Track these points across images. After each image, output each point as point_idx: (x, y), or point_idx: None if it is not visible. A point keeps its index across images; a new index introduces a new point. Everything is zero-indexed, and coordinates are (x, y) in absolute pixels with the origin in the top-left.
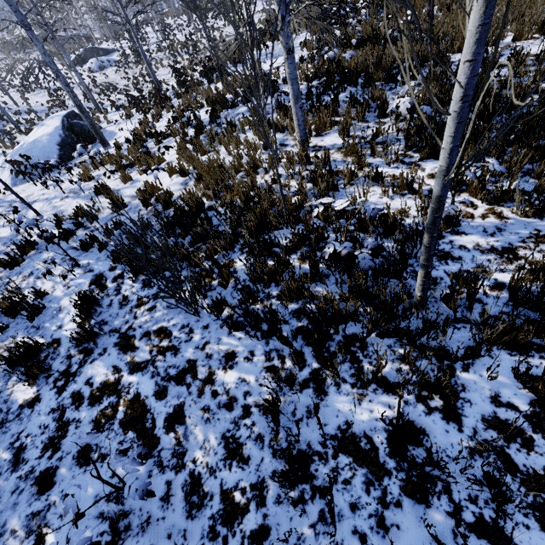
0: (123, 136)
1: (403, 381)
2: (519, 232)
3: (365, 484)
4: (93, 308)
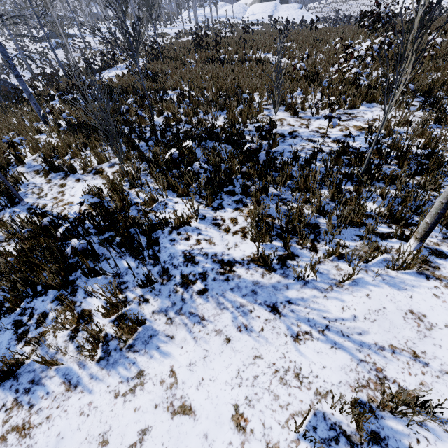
0: None
1: None
2: (36, 168)
3: None
4: None
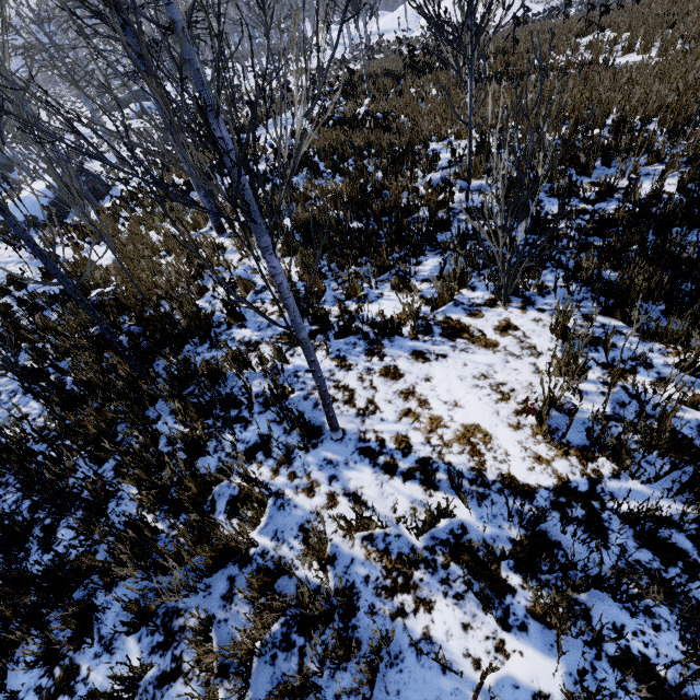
0: None
1: (63, 430)
2: (277, 330)
3: (13, 502)
4: None
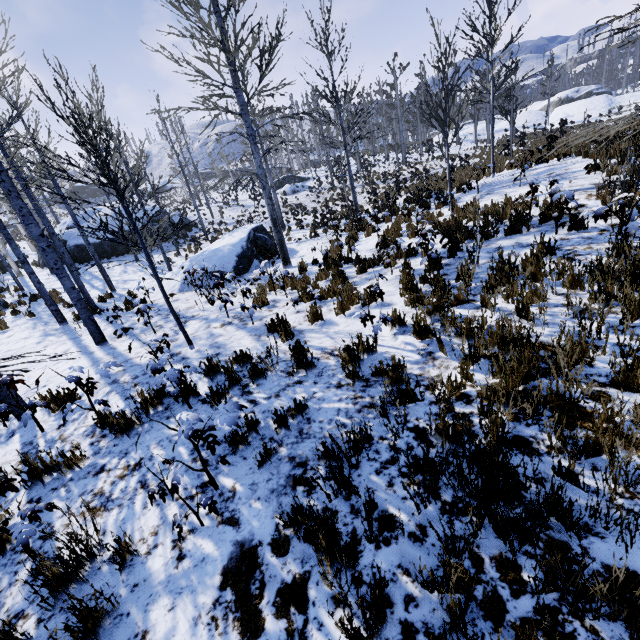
0: (307, 256)
1: None
2: None
3: None
4: None
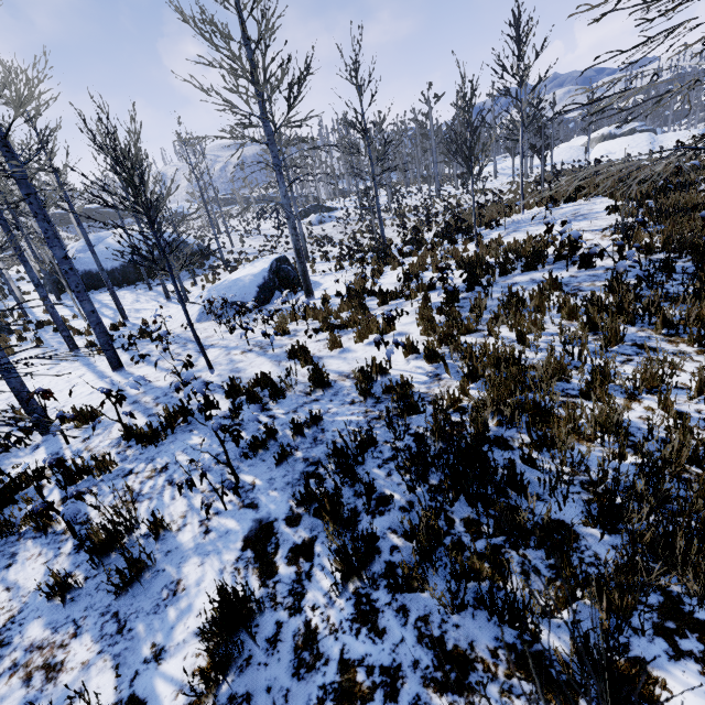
0: (331, 288)
1: None
2: None
3: None
4: (238, 646)
